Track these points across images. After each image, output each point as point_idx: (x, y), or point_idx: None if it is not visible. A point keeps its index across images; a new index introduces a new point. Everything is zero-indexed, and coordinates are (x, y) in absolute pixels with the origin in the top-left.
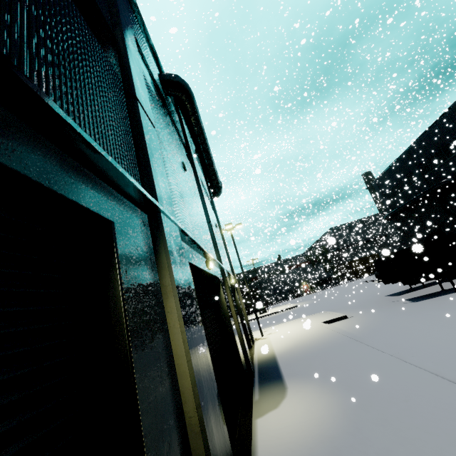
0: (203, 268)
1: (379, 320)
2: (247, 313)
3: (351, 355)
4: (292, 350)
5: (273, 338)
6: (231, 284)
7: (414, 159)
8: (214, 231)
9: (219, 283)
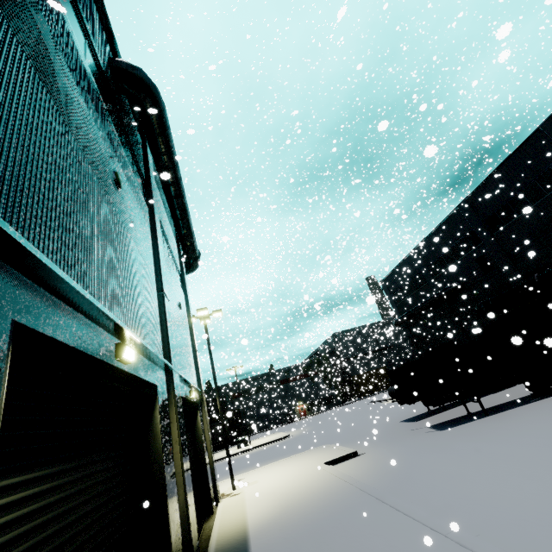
0: (98, 355)
1: (402, 459)
2: (221, 446)
3: (377, 534)
4: (277, 522)
5: (251, 493)
6: (190, 400)
7: (423, 258)
8: (168, 308)
9: (154, 396)
